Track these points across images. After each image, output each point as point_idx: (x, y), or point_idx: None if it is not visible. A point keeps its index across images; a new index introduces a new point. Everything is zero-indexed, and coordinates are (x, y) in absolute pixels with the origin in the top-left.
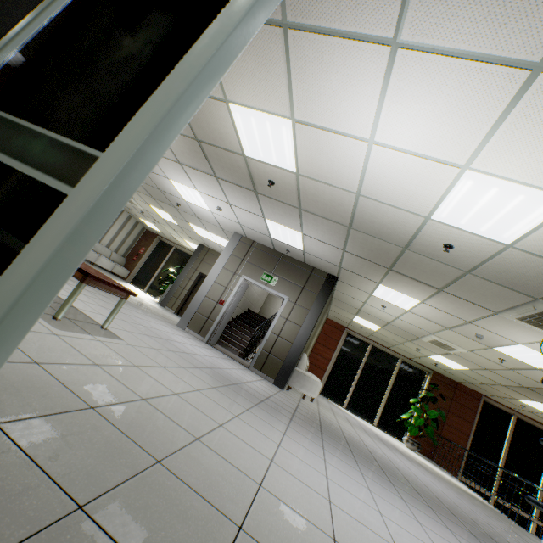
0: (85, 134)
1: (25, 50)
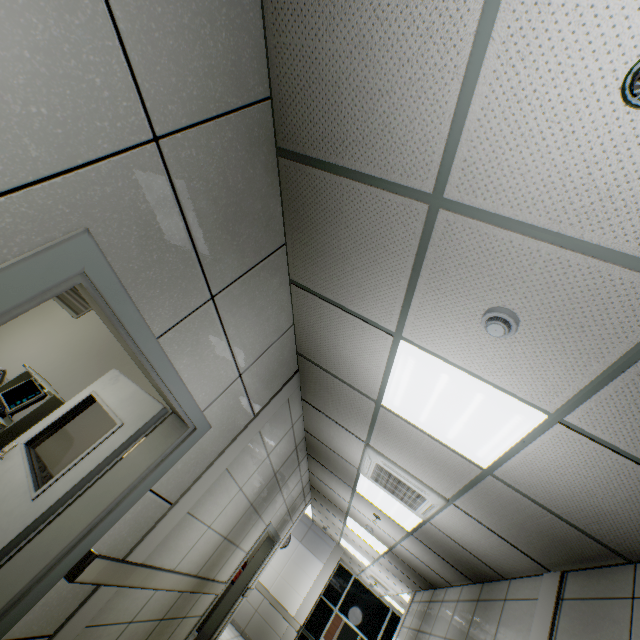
0: (315, 637)
1: (308, 620)
